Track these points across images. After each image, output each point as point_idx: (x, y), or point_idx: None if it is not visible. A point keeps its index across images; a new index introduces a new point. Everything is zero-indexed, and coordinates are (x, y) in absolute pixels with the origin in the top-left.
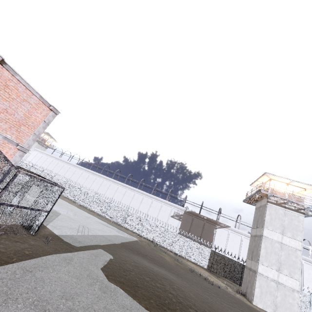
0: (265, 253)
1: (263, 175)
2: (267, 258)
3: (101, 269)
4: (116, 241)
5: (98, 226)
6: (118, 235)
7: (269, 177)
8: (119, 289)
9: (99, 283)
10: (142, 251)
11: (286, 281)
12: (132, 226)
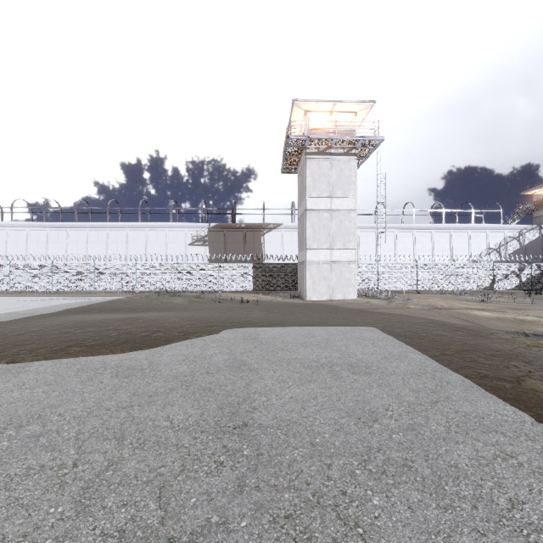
0: (313, 233)
1: (292, 109)
2: (316, 237)
3: None
4: (48, 311)
5: (12, 306)
6: (68, 303)
7: (302, 109)
8: None
9: None
10: (116, 307)
11: (340, 256)
12: (117, 285)
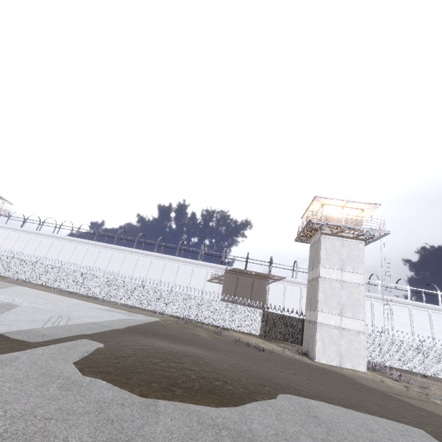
0: (324, 298)
1: (313, 201)
2: (327, 302)
3: (74, 362)
4: (118, 325)
5: (91, 313)
6: (126, 318)
7: (320, 202)
8: (99, 381)
9: (61, 381)
10: (162, 332)
11: (350, 324)
12: (152, 305)
